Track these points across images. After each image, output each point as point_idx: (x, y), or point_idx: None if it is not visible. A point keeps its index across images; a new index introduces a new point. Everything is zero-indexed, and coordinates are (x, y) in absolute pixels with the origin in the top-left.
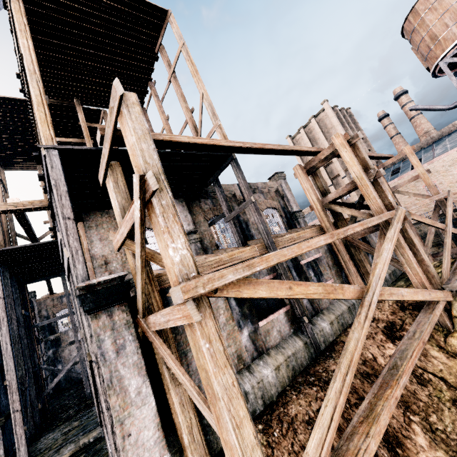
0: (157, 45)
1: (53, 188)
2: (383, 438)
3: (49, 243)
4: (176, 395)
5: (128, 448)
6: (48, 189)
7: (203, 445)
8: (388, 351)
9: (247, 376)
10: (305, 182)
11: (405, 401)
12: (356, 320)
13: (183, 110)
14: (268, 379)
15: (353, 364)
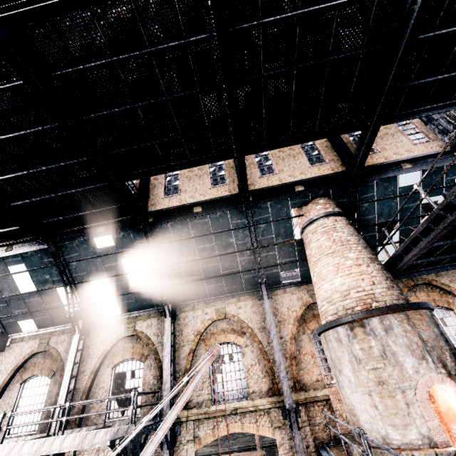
0: (394, 226)
1: None
2: None
3: None
4: None
5: None
6: None
7: None
8: None
9: None
10: None
11: None
12: None
13: None
14: None
15: None
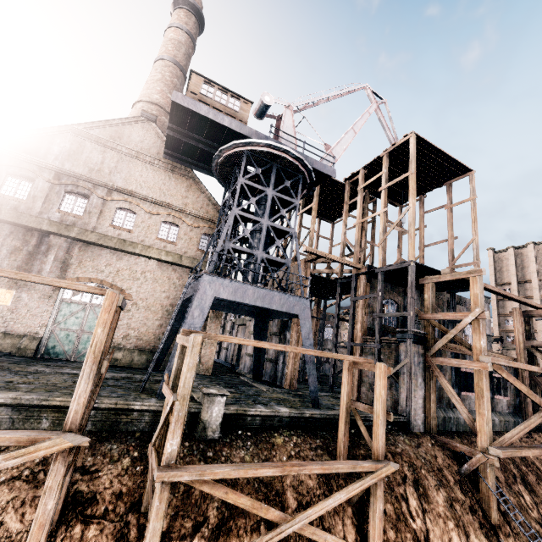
0: (448, 182)
1: (411, 282)
2: (521, 477)
3: (328, 279)
4: (432, 395)
5: (414, 401)
6: (385, 270)
7: (436, 421)
8: (537, 455)
9: (451, 412)
10: (519, 323)
11: (539, 477)
12: (537, 413)
13: (449, 235)
14: (460, 420)
15: (530, 427)
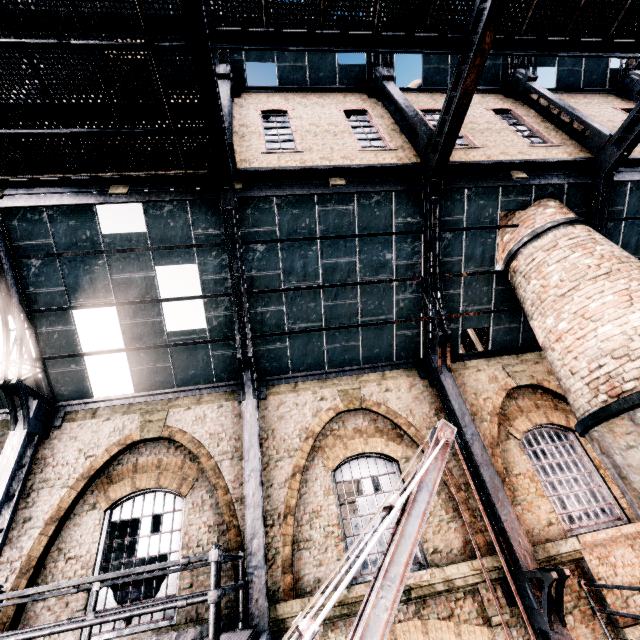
0: None
1: None
2: None
3: None
4: None
5: None
6: None
7: None
8: None
9: None
10: None
11: None
12: None
13: None
14: None
15: None
